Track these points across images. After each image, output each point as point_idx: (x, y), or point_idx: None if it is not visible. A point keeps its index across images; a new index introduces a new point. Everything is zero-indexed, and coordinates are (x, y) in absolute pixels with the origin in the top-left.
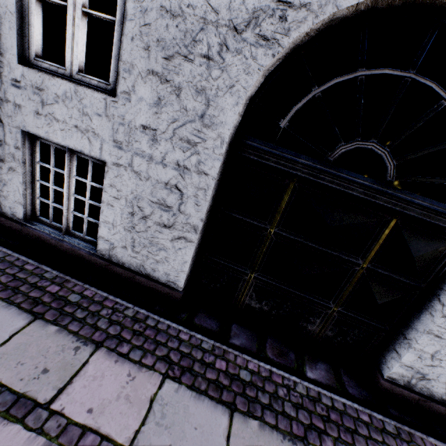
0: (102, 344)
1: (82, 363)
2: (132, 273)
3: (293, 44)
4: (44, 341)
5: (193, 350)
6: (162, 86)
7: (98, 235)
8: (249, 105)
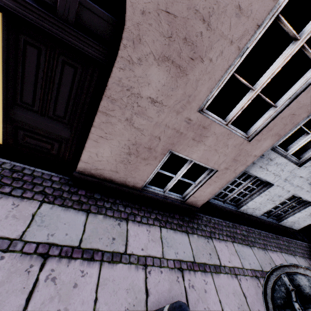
0: (304, 256)
1: (309, 264)
2: (287, 228)
3: None
4: (301, 262)
5: (308, 248)
6: None
7: (286, 219)
8: None
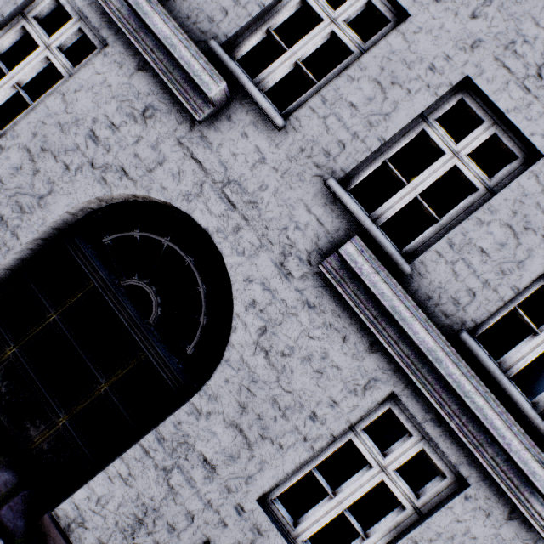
0: None
1: None
2: None
3: (127, 196)
4: None
5: None
6: (29, 161)
7: None
8: (91, 213)
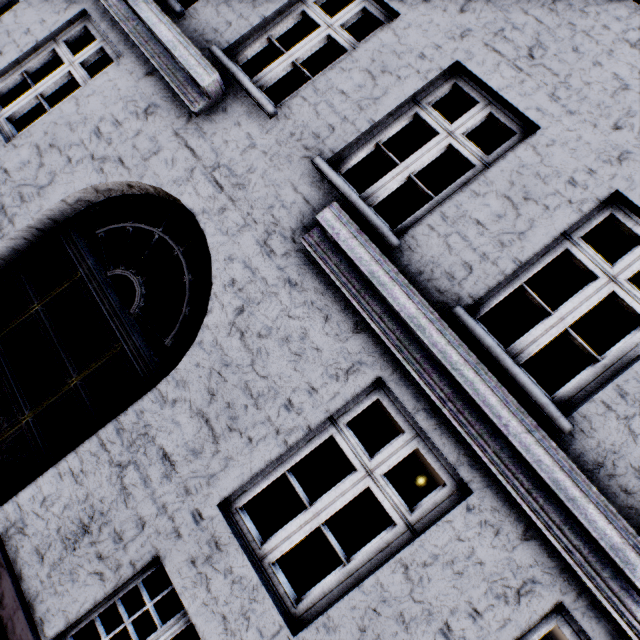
0: None
1: None
2: None
3: (122, 187)
4: None
5: None
6: (37, 157)
7: None
8: (89, 207)
